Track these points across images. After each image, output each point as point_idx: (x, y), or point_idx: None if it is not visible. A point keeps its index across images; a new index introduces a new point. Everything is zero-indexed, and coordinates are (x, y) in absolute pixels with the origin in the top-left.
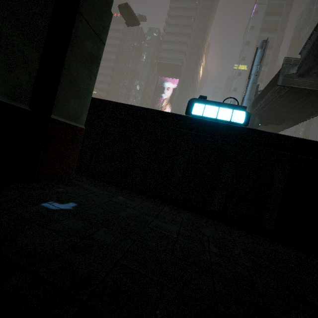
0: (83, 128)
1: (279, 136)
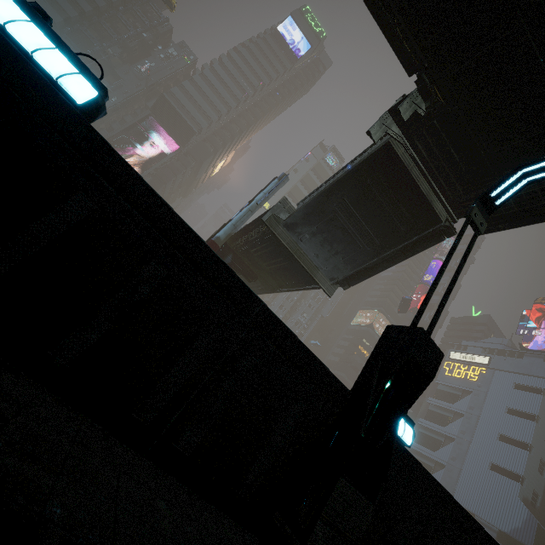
0: None
1: (124, 166)
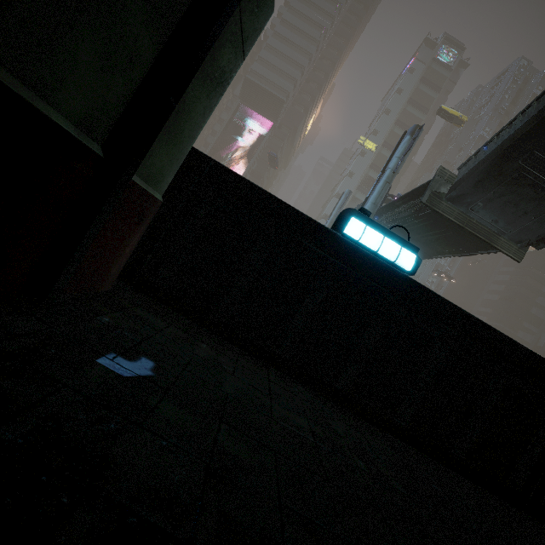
0: (159, 201)
1: (447, 304)
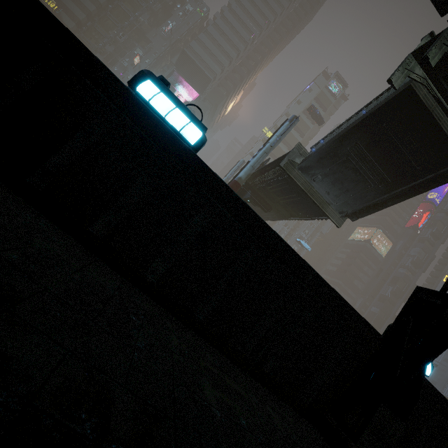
0: None
1: (221, 183)
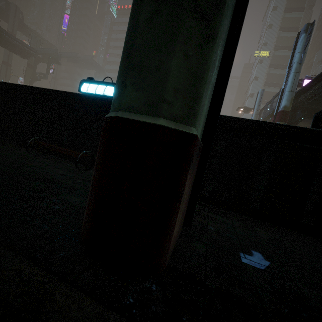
0: None
1: None
